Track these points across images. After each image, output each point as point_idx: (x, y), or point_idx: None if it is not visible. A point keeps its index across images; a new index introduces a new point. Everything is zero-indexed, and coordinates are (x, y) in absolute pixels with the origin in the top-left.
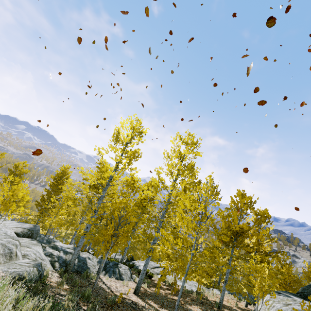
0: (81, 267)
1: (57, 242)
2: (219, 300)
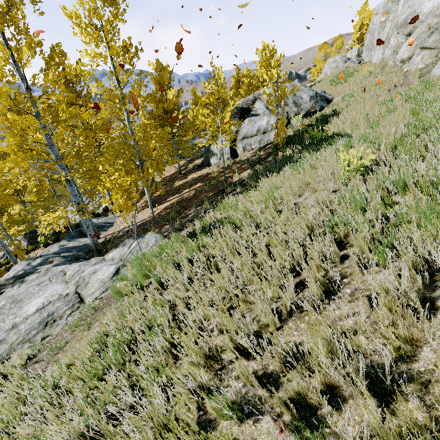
0: (81, 249)
1: (0, 279)
2: (166, 175)
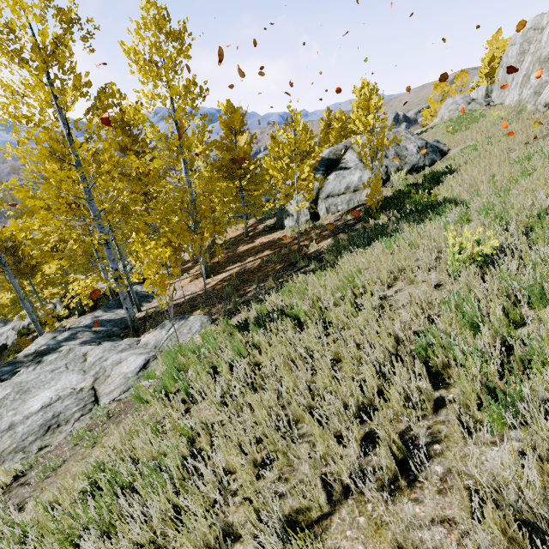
0: (117, 324)
1: (19, 354)
2: (230, 236)
